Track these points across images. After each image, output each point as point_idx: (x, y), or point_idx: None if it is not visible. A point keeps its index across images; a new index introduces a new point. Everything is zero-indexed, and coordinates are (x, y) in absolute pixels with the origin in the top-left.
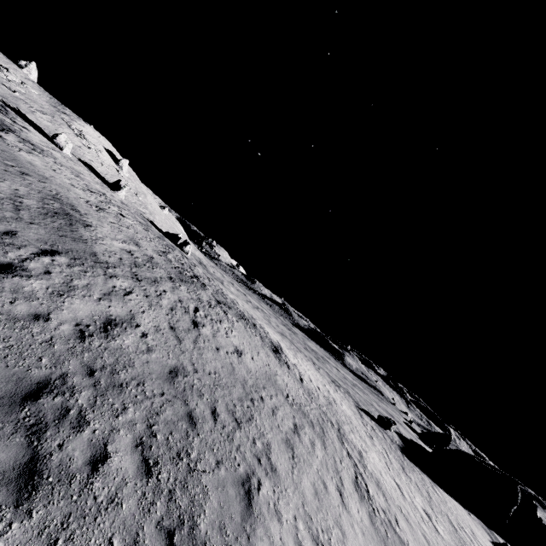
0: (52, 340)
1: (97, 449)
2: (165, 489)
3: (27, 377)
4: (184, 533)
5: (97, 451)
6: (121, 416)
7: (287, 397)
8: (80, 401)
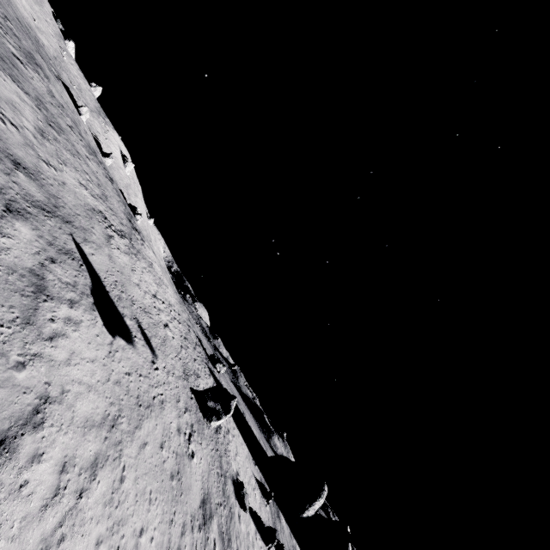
0: None
1: None
2: None
3: None
4: None
5: None
6: None
7: (102, 189)
8: None
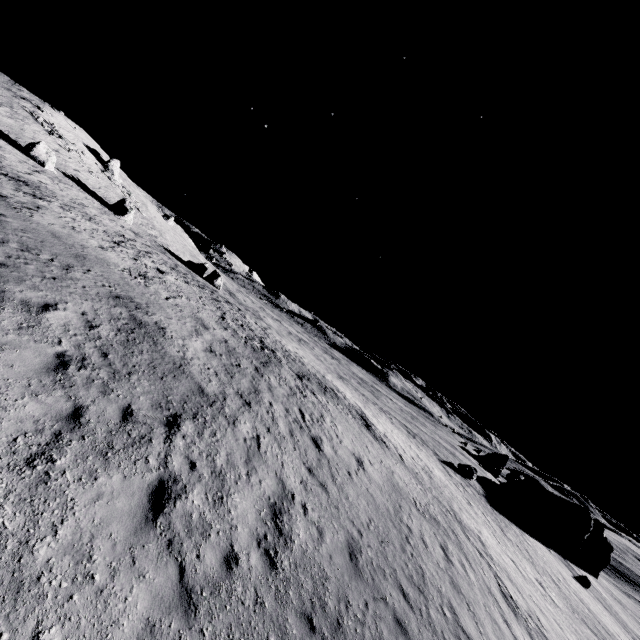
0: (258, 595)
1: None
2: None
3: None
4: None
5: None
6: None
7: (415, 503)
8: None
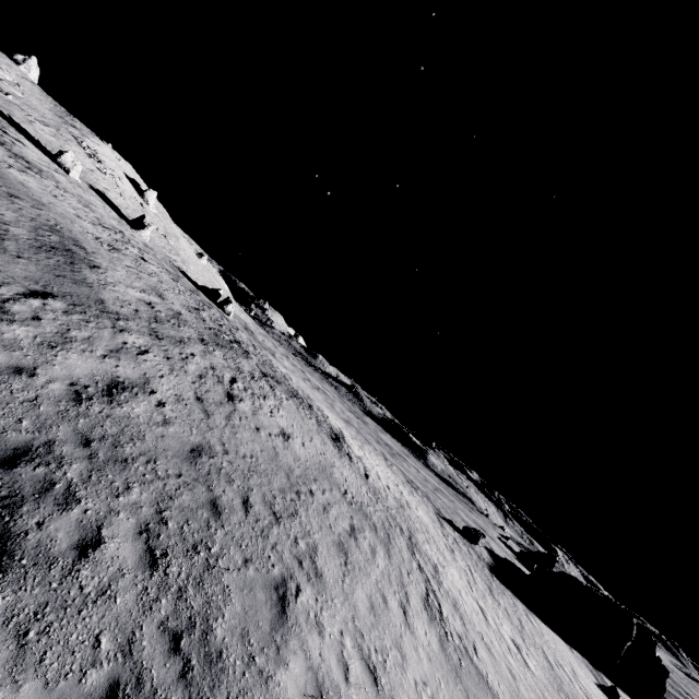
0: (37, 400)
1: (88, 532)
2: (174, 585)
3: (1, 441)
4: (195, 638)
5: (88, 535)
6: (123, 497)
7: (346, 493)
8: (70, 474)
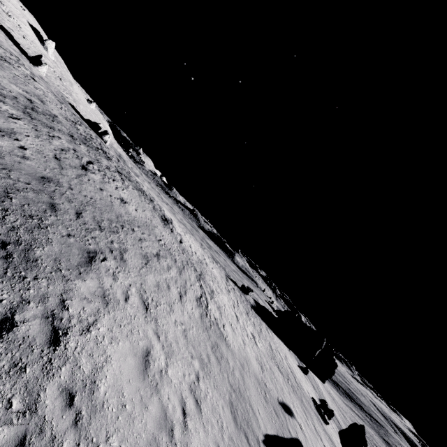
0: None
1: None
2: (9, 224)
3: None
4: (19, 248)
5: None
6: None
7: (160, 240)
8: None
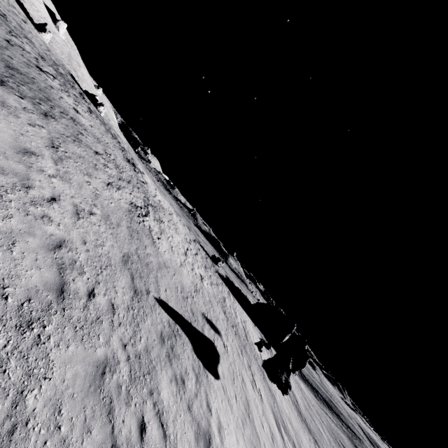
0: None
1: None
2: None
3: None
4: None
5: None
6: None
7: (109, 154)
8: None
